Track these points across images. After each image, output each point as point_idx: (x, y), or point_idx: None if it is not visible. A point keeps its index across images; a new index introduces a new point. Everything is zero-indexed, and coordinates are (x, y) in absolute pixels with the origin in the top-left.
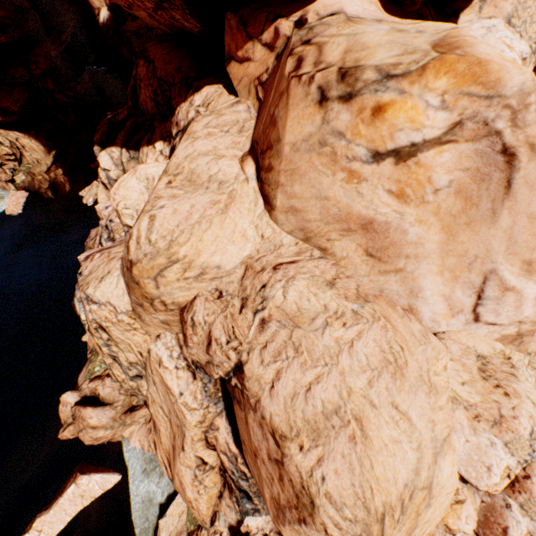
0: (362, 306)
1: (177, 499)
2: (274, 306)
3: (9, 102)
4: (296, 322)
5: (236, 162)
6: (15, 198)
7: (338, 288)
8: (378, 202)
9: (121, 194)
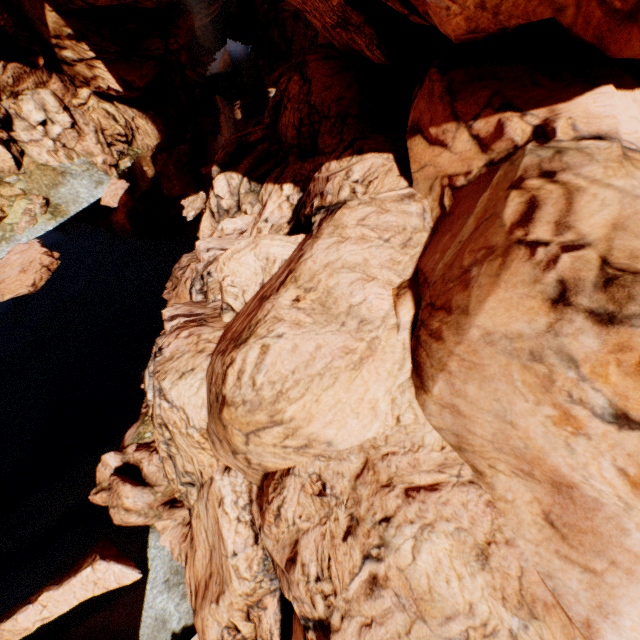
0: (525, 626)
1: (193, 639)
2: (395, 566)
3: (136, 76)
4: (422, 609)
5: (389, 292)
6: (114, 188)
7: (493, 570)
8: (595, 472)
9: (231, 267)
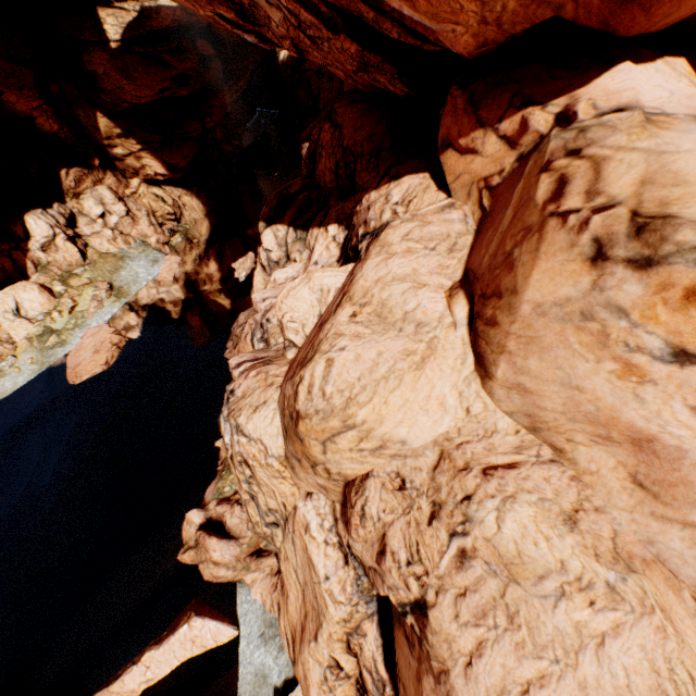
0: (622, 578)
1: (296, 691)
2: (481, 537)
3: (179, 158)
4: (514, 572)
5: (441, 295)
6: (169, 264)
7: (583, 532)
8: (669, 417)
9: (288, 304)
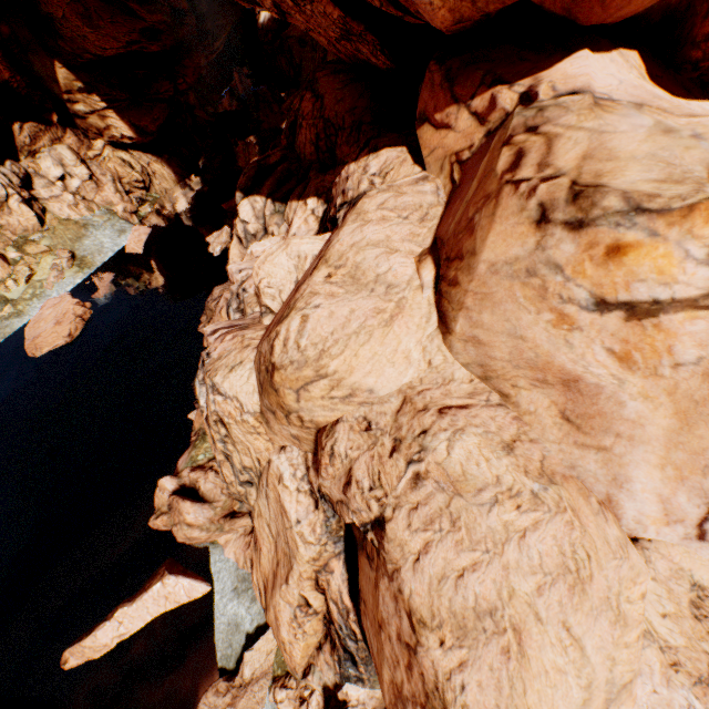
0: (544, 488)
1: (267, 634)
2: (433, 462)
3: (148, 121)
4: (458, 488)
5: (411, 260)
6: (137, 234)
7: (517, 456)
8: (591, 359)
9: (266, 270)
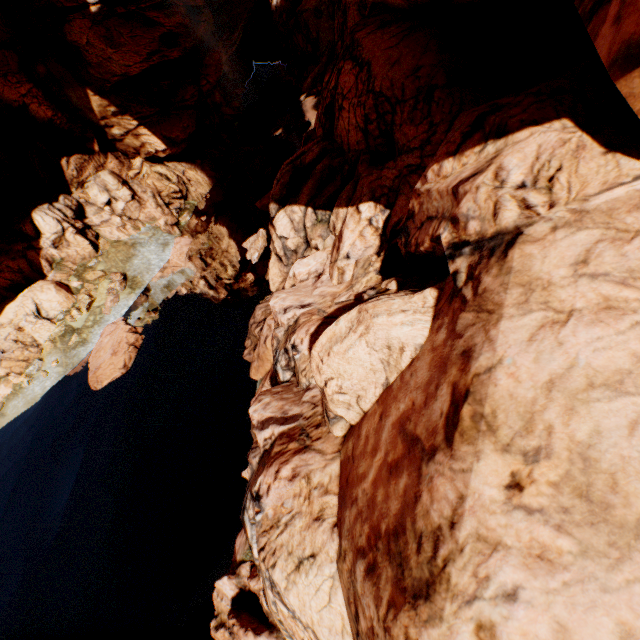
0: None
1: None
2: None
3: (178, 130)
4: None
5: None
6: (179, 247)
7: None
8: None
9: (332, 366)
